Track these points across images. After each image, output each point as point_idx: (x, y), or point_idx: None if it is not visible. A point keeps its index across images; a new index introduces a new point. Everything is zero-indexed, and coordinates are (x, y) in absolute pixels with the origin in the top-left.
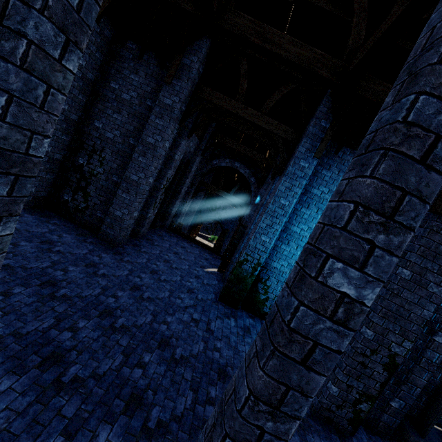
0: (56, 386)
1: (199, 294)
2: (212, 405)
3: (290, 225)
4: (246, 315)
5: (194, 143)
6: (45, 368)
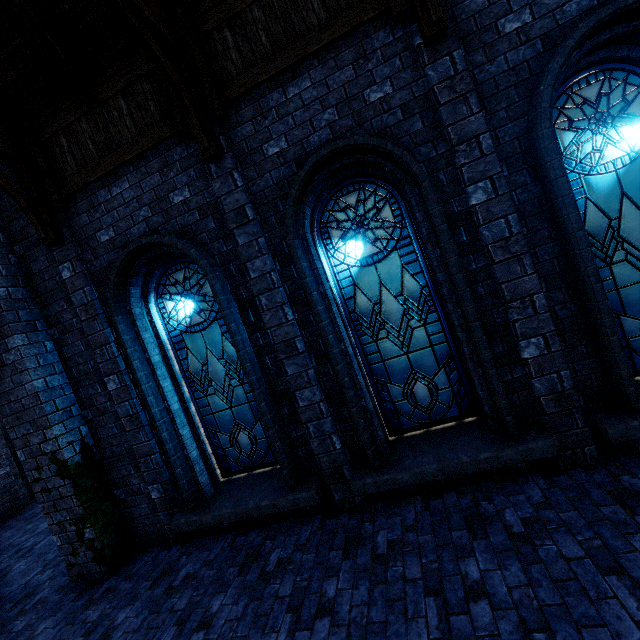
0: None
1: None
2: None
3: None
4: None
5: None
6: None
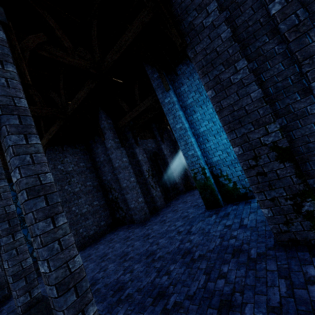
0: None
1: (191, 215)
2: (167, 275)
3: (197, 131)
4: (231, 205)
5: (151, 143)
6: None
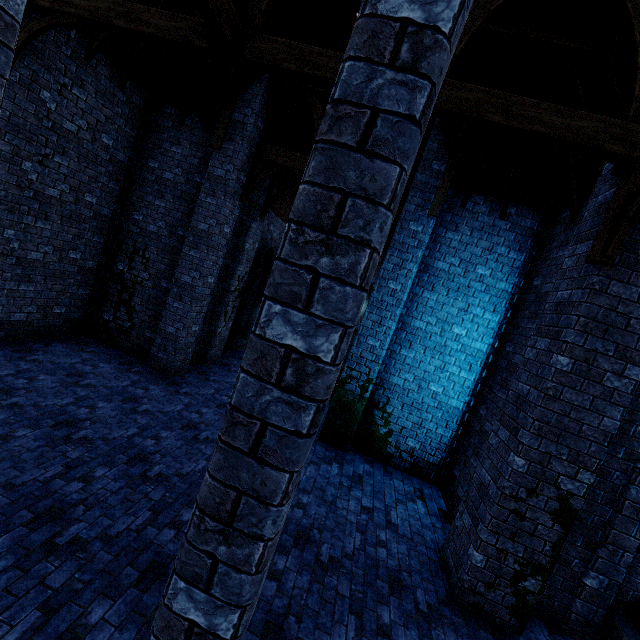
0: (46, 548)
1: None
2: (276, 581)
3: (409, 319)
4: (361, 459)
5: (277, 227)
6: (37, 526)
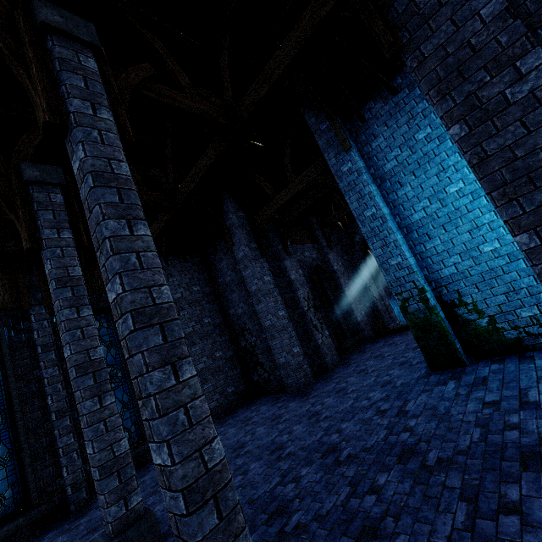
0: None
1: (399, 380)
2: (375, 494)
3: (407, 220)
4: (487, 363)
5: (311, 250)
6: None
